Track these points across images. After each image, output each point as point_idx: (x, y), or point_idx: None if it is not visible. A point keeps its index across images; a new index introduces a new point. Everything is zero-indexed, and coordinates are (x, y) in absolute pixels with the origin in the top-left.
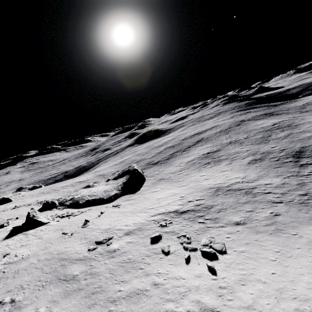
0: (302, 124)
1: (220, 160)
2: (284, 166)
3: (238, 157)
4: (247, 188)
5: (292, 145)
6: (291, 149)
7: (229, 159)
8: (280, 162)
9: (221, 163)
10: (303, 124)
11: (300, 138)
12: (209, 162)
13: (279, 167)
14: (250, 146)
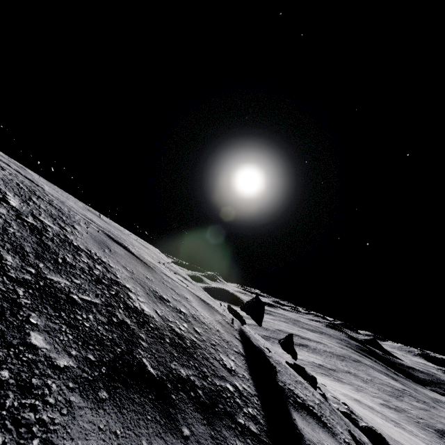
0: (442, 410)
1: (341, 380)
2: (427, 431)
3: (365, 392)
4: (392, 419)
5: (432, 420)
6: (431, 423)
7: (354, 386)
8: (420, 425)
9: (344, 384)
10: (443, 411)
11: (441, 421)
12: (326, 374)
13: (421, 429)
14: (378, 390)
